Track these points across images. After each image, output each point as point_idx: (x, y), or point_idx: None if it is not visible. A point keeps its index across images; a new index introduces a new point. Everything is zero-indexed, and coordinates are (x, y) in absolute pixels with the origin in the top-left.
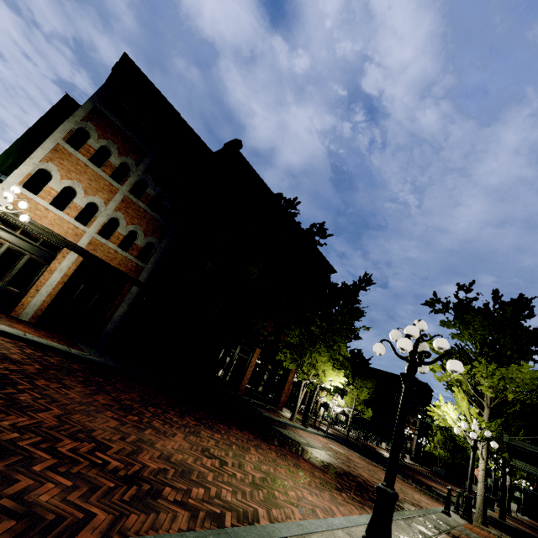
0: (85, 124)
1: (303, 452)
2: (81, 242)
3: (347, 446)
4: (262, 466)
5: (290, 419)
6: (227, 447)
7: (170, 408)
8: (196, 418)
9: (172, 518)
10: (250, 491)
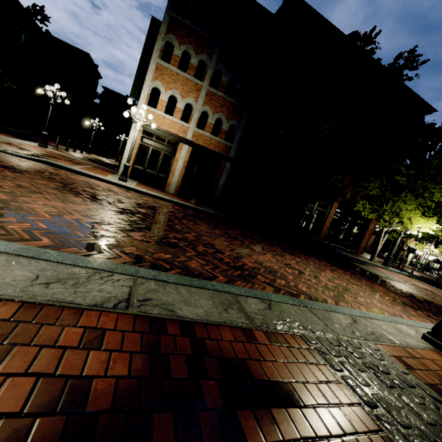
0: (168, 37)
1: (379, 281)
2: (188, 136)
3: (436, 287)
4: (335, 281)
5: (369, 259)
6: (305, 266)
7: (262, 241)
8: (281, 248)
9: (263, 288)
10: (321, 290)
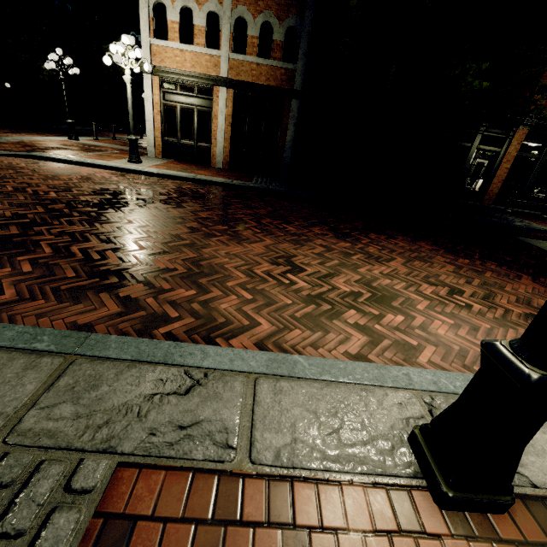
0: None
1: None
2: (222, 72)
3: None
4: (381, 281)
5: None
6: (339, 256)
7: (303, 220)
8: (335, 228)
9: (88, 311)
10: (288, 304)
